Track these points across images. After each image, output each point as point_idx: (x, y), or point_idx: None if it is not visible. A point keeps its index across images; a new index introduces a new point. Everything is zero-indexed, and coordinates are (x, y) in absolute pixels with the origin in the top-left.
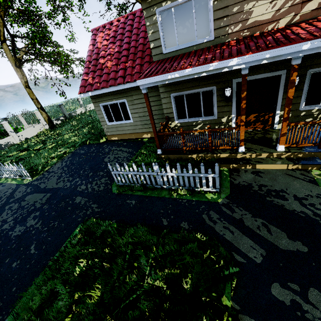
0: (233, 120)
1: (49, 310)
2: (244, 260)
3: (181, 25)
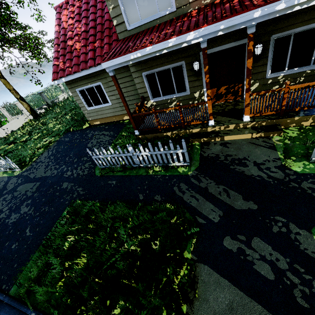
0: (205, 94)
1: (46, 277)
2: (205, 221)
3: None
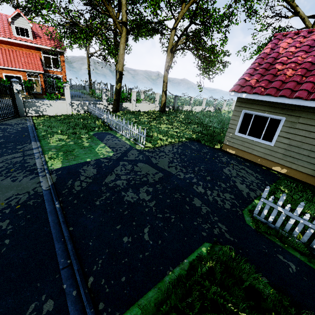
0: None
1: None
2: None
3: None
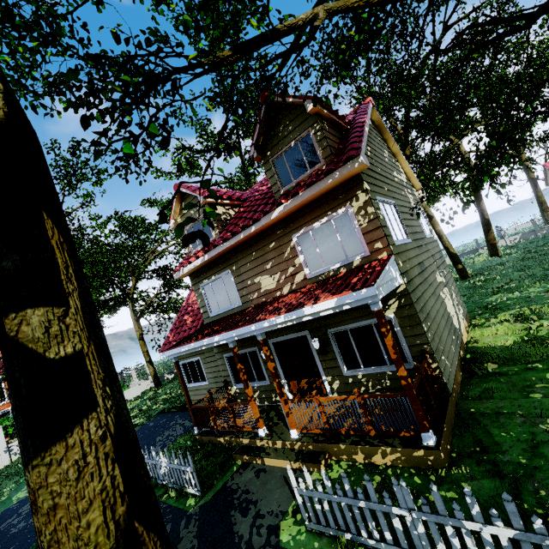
0: (286, 387)
1: None
2: None
3: (219, 295)
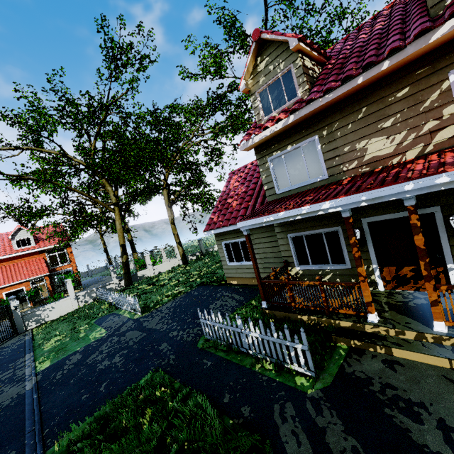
0: (376, 273)
1: None
2: None
3: (293, 168)
